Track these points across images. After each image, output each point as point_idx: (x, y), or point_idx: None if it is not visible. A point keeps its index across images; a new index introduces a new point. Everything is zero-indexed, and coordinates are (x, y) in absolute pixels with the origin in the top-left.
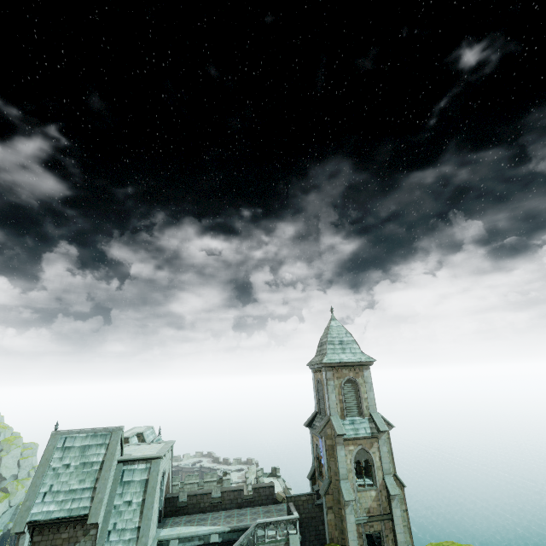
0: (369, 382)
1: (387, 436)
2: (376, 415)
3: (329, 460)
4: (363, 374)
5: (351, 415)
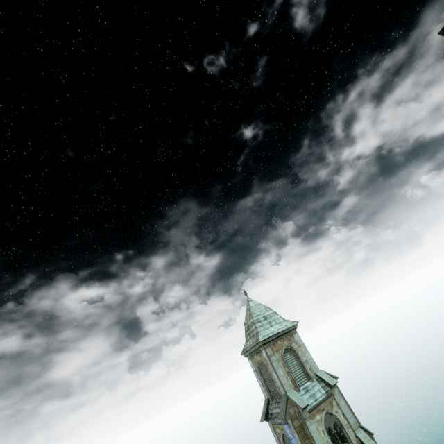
0: (302, 344)
1: (337, 389)
2: (320, 372)
3: (305, 443)
4: (295, 339)
5: (302, 383)
